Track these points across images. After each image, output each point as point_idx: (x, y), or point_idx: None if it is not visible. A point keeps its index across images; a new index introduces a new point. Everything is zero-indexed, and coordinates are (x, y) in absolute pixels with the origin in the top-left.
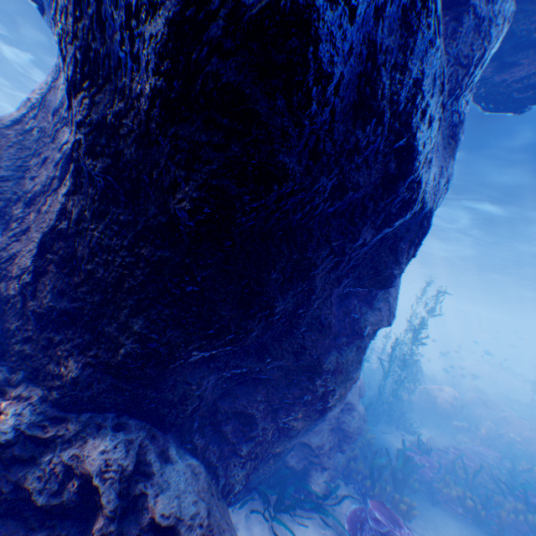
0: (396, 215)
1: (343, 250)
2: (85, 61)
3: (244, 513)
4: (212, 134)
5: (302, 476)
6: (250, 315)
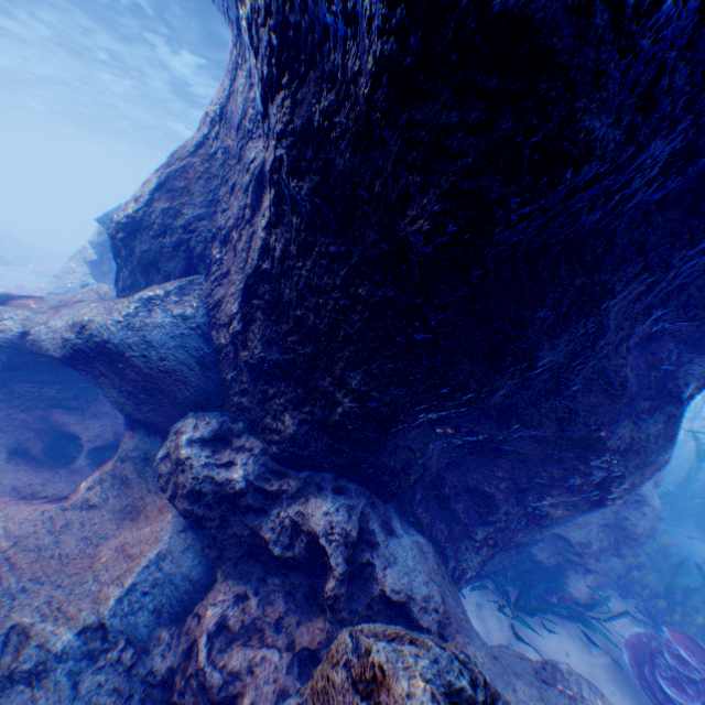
0: None
1: (668, 264)
2: (280, 46)
3: (474, 602)
4: (467, 109)
5: (554, 575)
6: (499, 369)
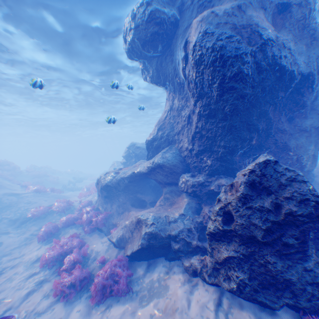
0: (289, 84)
1: (274, 103)
2: (198, 95)
3: None
4: (229, 95)
5: None
6: (251, 132)
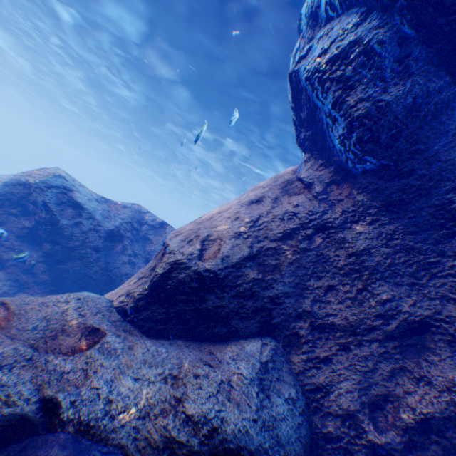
0: None
1: None
2: None
3: None
4: None
5: None
6: None
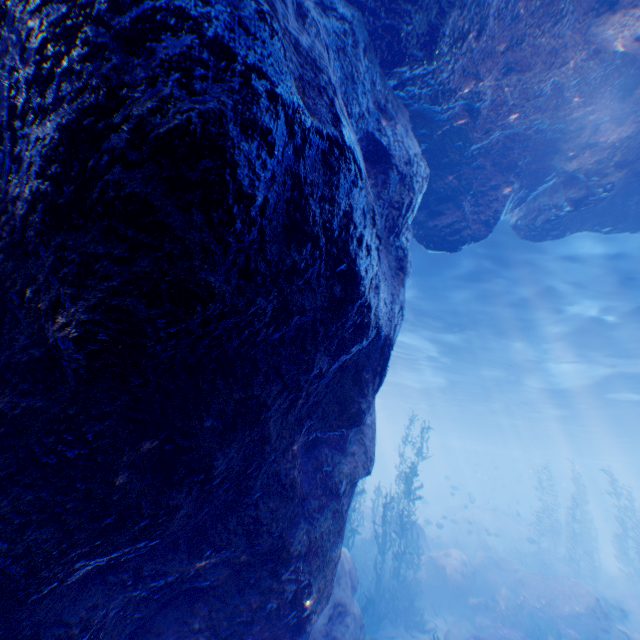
0: (352, 341)
1: (298, 383)
2: None
3: None
4: (113, 246)
5: None
6: (176, 484)
